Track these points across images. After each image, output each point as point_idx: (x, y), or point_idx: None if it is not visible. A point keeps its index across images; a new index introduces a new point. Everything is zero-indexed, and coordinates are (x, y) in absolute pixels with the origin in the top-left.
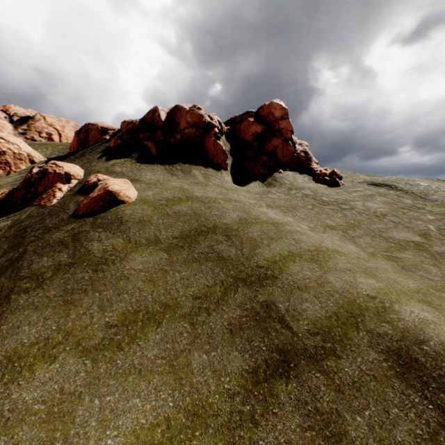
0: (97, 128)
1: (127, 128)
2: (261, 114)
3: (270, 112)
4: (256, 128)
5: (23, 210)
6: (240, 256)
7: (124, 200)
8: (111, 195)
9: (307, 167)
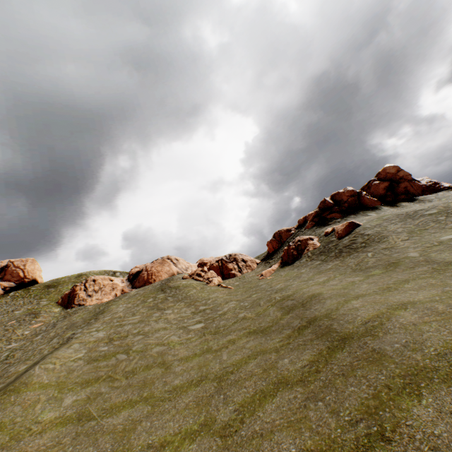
0: (284, 231)
1: (313, 215)
2: (379, 177)
3: (386, 173)
4: (383, 185)
5: (303, 256)
6: (441, 210)
7: (358, 223)
8: (352, 222)
9: (439, 188)
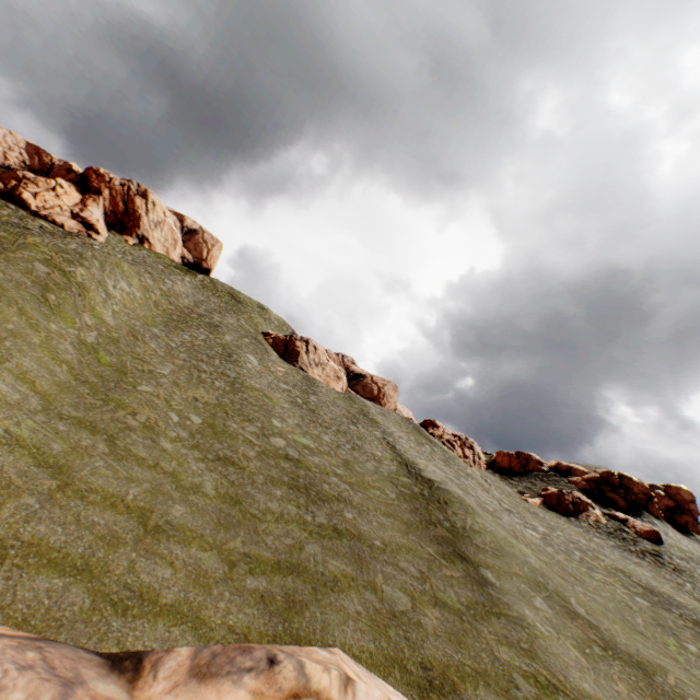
0: (535, 459)
1: (591, 478)
2: (667, 490)
3: (678, 493)
4: (667, 501)
5: (581, 518)
6: None
7: (661, 536)
8: (657, 532)
9: None
